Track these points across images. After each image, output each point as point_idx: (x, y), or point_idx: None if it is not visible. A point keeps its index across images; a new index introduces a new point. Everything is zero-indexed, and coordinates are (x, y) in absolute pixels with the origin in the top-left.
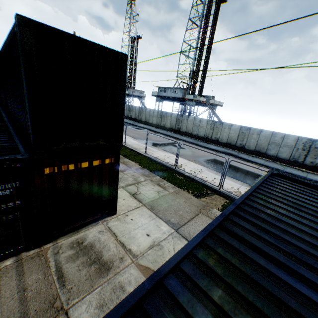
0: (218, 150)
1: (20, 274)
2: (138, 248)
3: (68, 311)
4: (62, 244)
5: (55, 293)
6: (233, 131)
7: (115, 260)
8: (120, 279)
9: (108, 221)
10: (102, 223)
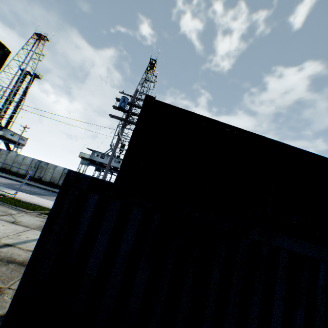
0: None
1: None
2: None
3: None
4: None
5: None
6: None
7: None
8: None
9: None
10: None
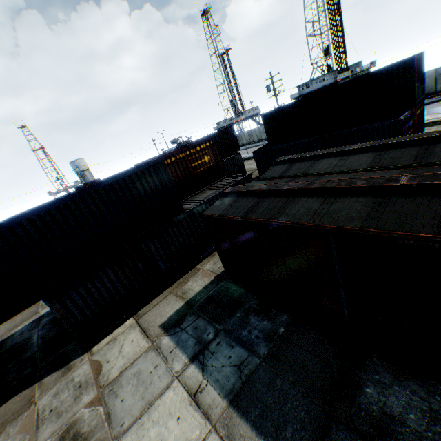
0: None
1: None
2: None
3: None
4: None
5: None
6: (426, 79)
7: None
8: None
9: None
10: None
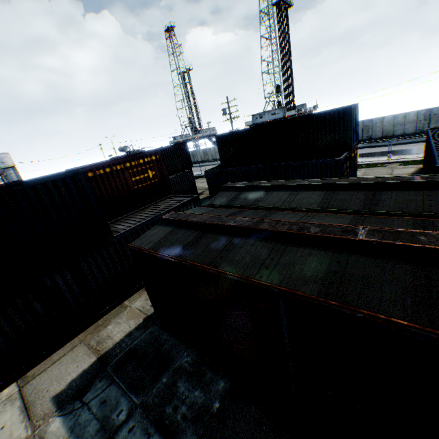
0: None
1: None
2: None
3: None
4: None
5: None
6: None
7: None
8: None
9: None
10: None
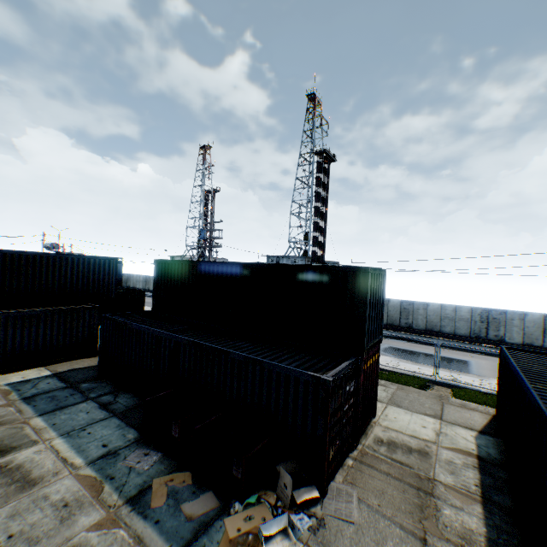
0: (384, 335)
1: (371, 466)
2: (428, 436)
3: (435, 478)
4: (369, 443)
5: (413, 472)
6: (392, 308)
7: (423, 447)
8: (443, 457)
9: (378, 422)
10: (375, 424)
